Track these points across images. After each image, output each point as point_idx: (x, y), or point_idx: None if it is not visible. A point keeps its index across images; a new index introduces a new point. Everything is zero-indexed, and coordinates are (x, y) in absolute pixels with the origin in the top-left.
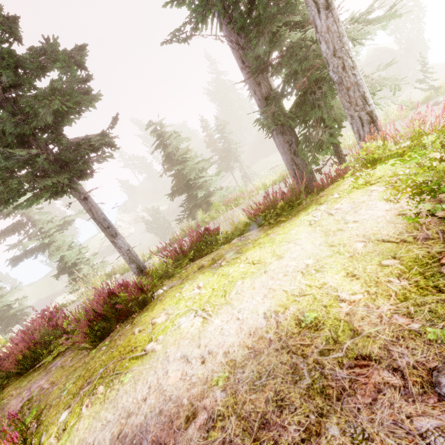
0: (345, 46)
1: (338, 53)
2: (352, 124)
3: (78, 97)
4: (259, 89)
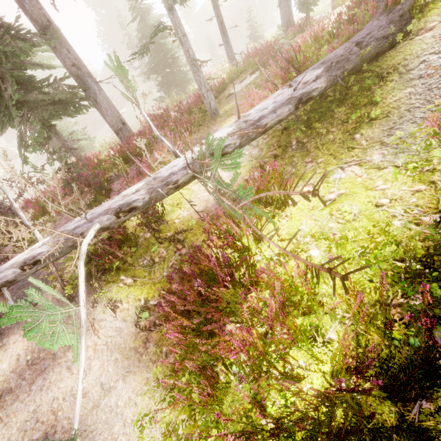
0: None
1: None
2: None
3: None
4: None
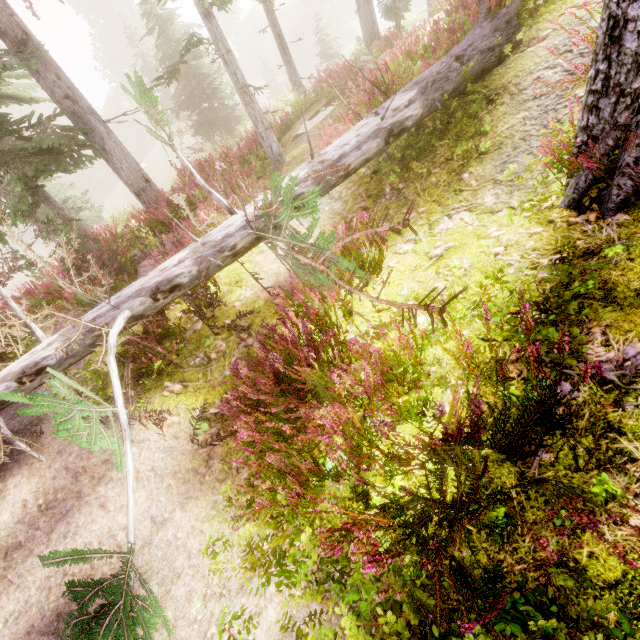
0: None
1: None
2: None
3: None
4: None
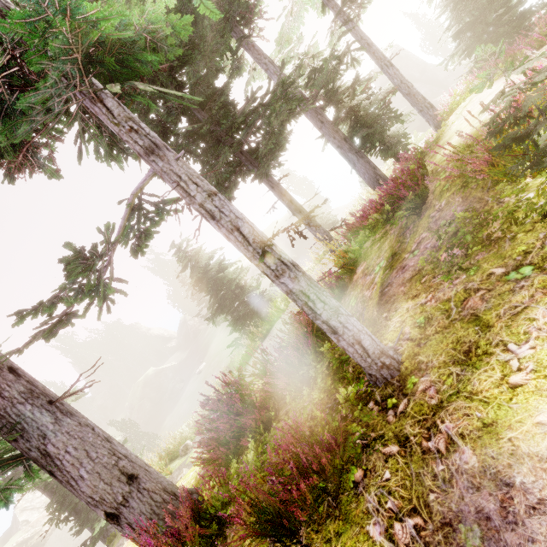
0: (405, 79)
1: (403, 82)
2: (423, 110)
3: (277, 102)
4: (338, 134)
